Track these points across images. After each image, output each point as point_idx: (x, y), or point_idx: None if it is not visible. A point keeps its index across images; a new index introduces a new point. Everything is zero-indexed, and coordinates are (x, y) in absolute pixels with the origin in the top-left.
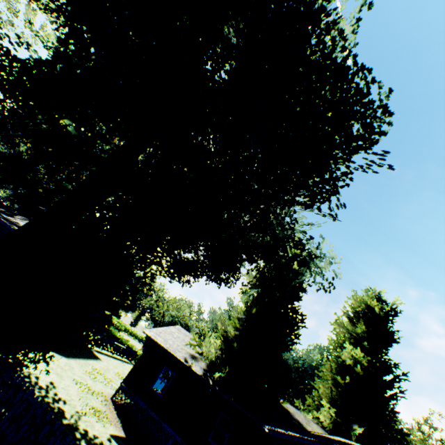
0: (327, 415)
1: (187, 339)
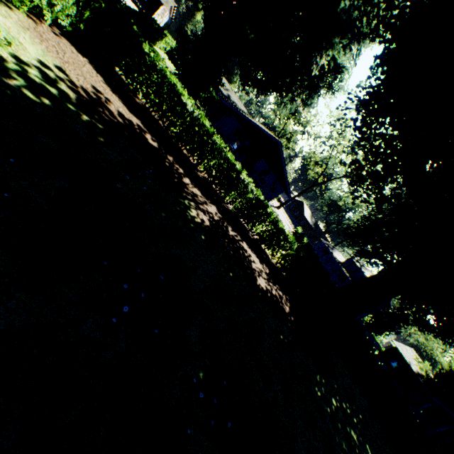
0: None
1: (414, 357)
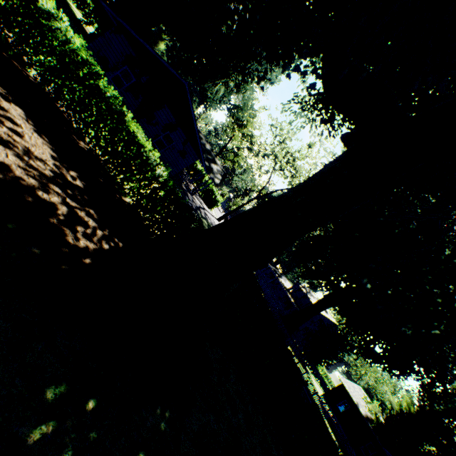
0: None
1: (363, 396)
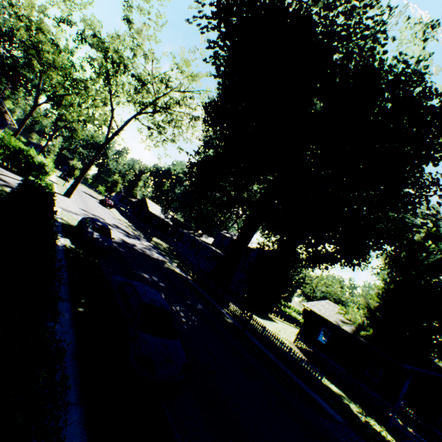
0: None
1: (336, 310)
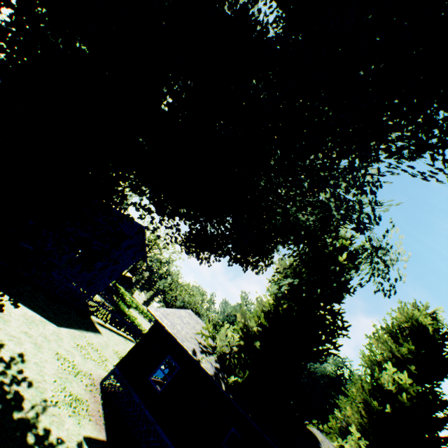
0: (354, 445)
1: (198, 327)
